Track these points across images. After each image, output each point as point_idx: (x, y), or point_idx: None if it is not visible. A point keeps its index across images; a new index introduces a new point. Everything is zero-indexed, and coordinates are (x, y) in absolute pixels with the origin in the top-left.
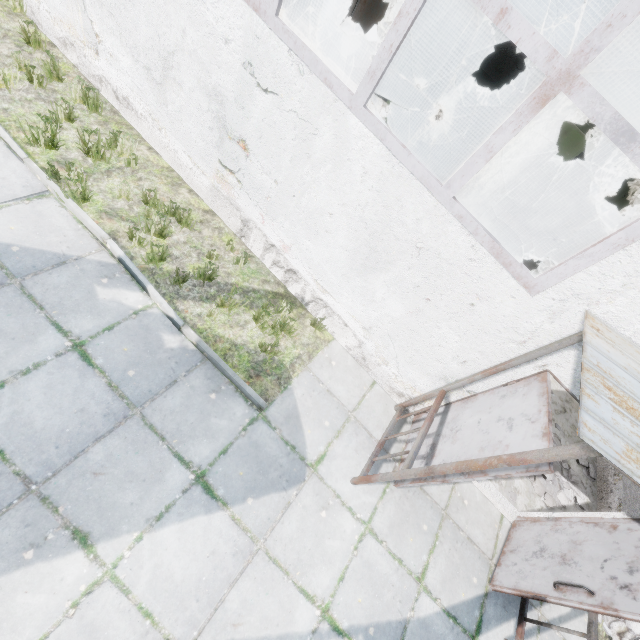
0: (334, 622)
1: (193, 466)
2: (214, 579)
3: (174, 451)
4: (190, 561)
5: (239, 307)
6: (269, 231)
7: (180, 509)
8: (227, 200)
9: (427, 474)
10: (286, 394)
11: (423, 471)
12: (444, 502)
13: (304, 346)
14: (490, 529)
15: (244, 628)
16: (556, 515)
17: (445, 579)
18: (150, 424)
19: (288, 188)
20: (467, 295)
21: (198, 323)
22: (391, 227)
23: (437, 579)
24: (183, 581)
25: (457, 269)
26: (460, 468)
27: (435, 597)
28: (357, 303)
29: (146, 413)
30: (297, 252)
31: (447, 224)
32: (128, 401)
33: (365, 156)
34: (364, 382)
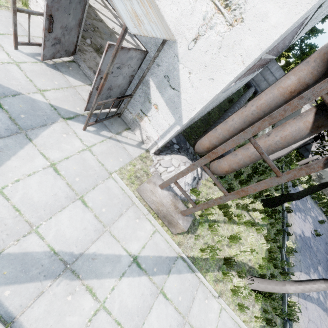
0: None
1: None
2: None
3: None
4: None
5: None
6: None
7: None
8: None
9: None
10: None
11: None
12: (75, 85)
13: None
14: None
15: None
16: None
17: (58, 99)
18: None
19: None
20: None
21: None
22: None
23: (52, 96)
24: None
25: None
26: None
27: (47, 99)
28: None
29: None
30: None
31: None
32: None
33: None
34: None
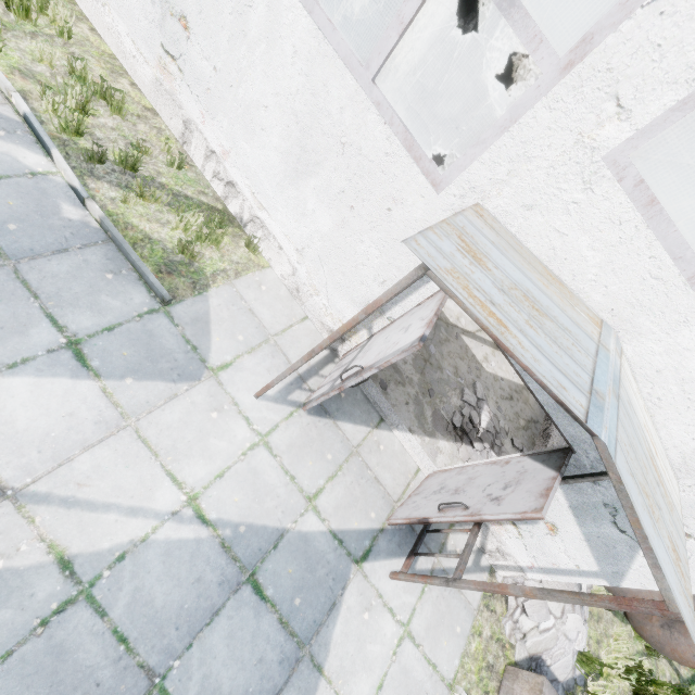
0: (201, 511)
1: (67, 332)
2: (66, 438)
3: (47, 312)
4: (40, 415)
5: (163, 204)
6: (209, 133)
7: (40, 366)
8: (169, 96)
9: (310, 355)
10: (199, 299)
11: (307, 353)
12: (357, 441)
13: (233, 263)
14: (402, 477)
15: (91, 490)
16: (466, 465)
17: (340, 506)
18: (24, 279)
19: (226, 76)
20: (385, 198)
21: (109, 206)
22: (319, 120)
23: (331, 504)
24: (26, 430)
25: (376, 167)
26: (333, 335)
27: (324, 518)
28: (291, 219)
29: (21, 268)
30: (236, 158)
31: (367, 112)
32: (1, 251)
33: (295, 32)
34: (295, 314)
